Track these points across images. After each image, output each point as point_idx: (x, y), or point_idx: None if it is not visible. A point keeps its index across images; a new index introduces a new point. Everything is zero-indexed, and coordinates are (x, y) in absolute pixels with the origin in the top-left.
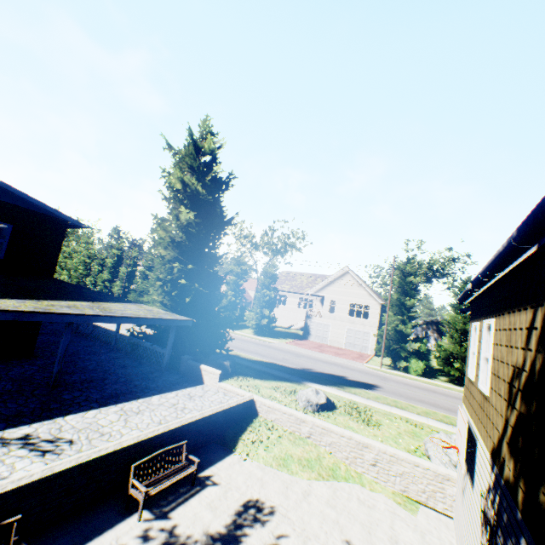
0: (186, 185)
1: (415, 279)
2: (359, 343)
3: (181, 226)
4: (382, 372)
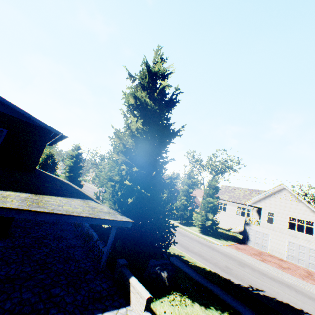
0: (137, 100)
1: None
2: (304, 258)
3: (132, 135)
4: None
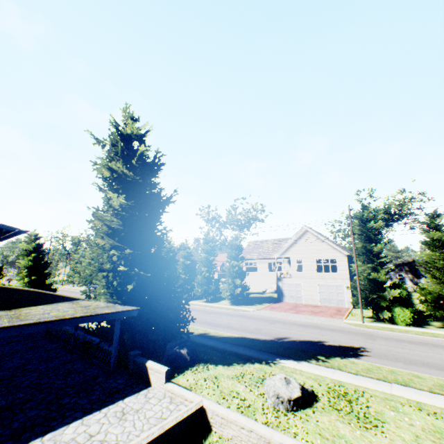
0: (114, 171)
1: (375, 224)
2: (334, 297)
3: (117, 213)
4: (366, 328)
